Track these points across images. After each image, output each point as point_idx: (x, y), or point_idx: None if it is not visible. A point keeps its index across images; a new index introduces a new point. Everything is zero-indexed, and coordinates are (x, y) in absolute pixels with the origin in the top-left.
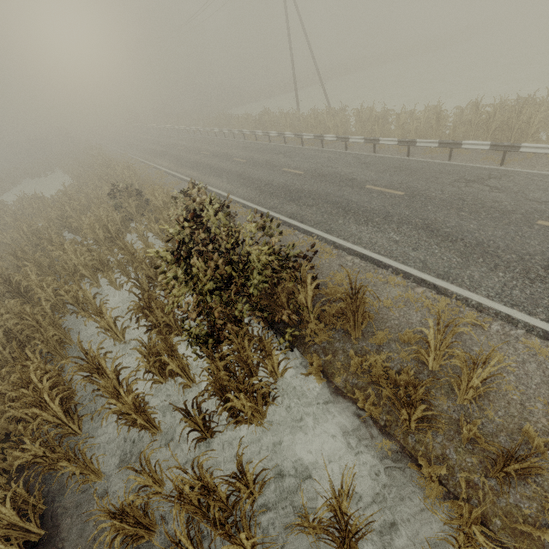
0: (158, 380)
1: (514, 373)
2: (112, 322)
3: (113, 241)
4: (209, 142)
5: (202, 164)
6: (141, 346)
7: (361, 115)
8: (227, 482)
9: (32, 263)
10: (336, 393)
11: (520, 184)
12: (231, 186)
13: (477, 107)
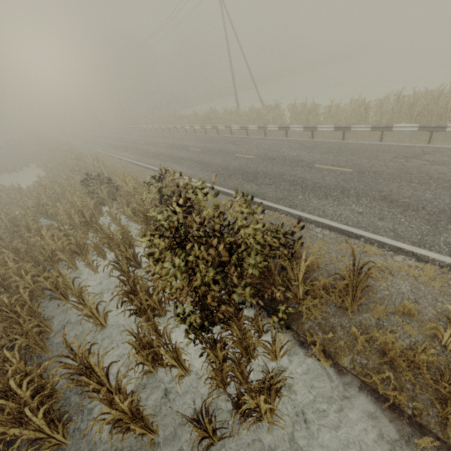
0: (148, 371)
1: None
2: (94, 307)
3: (88, 224)
4: (165, 137)
5: (162, 154)
6: (129, 335)
7: (296, 109)
8: None
9: (9, 250)
10: (345, 375)
11: None
12: (191, 171)
13: (398, 98)
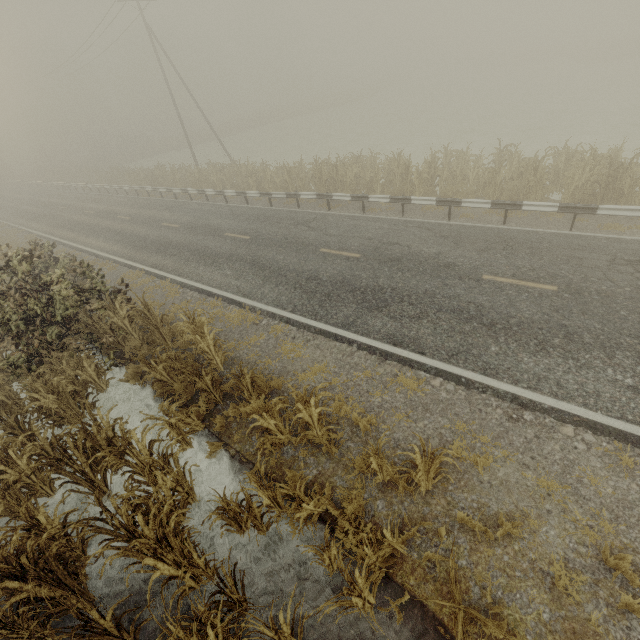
0: None
1: (260, 346)
2: None
3: None
4: (97, 200)
5: (83, 224)
6: None
7: (241, 170)
8: (20, 444)
9: None
10: (148, 388)
11: (328, 224)
12: (106, 244)
13: (316, 164)
